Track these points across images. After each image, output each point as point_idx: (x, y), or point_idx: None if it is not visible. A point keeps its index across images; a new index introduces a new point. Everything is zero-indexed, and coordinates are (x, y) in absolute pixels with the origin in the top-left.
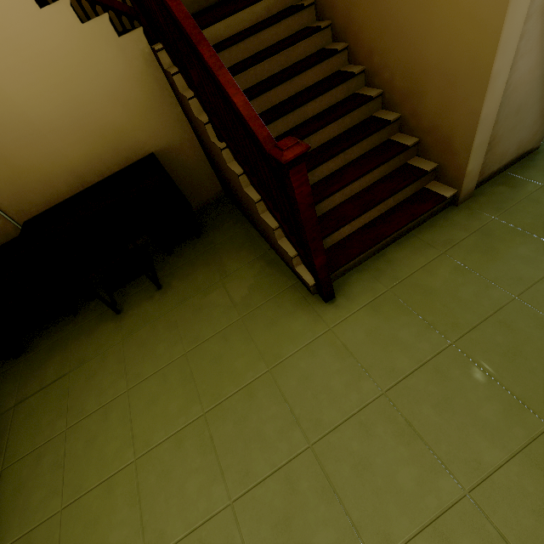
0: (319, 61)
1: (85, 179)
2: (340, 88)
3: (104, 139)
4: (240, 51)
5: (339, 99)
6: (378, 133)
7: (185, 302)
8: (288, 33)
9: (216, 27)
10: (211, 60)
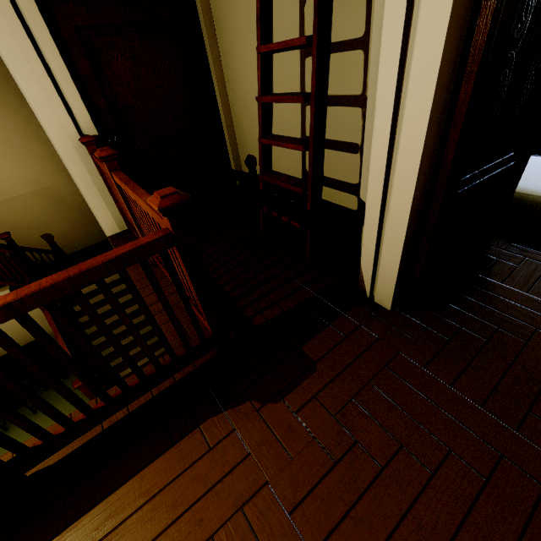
0: (130, 307)
1: (0, 353)
2: (139, 317)
3: (17, 334)
4: (95, 300)
5: (140, 321)
6: (153, 338)
7: (49, 422)
8: (120, 289)
9: (84, 289)
10: (61, 344)
